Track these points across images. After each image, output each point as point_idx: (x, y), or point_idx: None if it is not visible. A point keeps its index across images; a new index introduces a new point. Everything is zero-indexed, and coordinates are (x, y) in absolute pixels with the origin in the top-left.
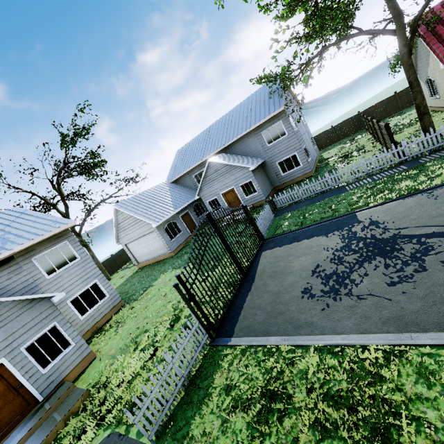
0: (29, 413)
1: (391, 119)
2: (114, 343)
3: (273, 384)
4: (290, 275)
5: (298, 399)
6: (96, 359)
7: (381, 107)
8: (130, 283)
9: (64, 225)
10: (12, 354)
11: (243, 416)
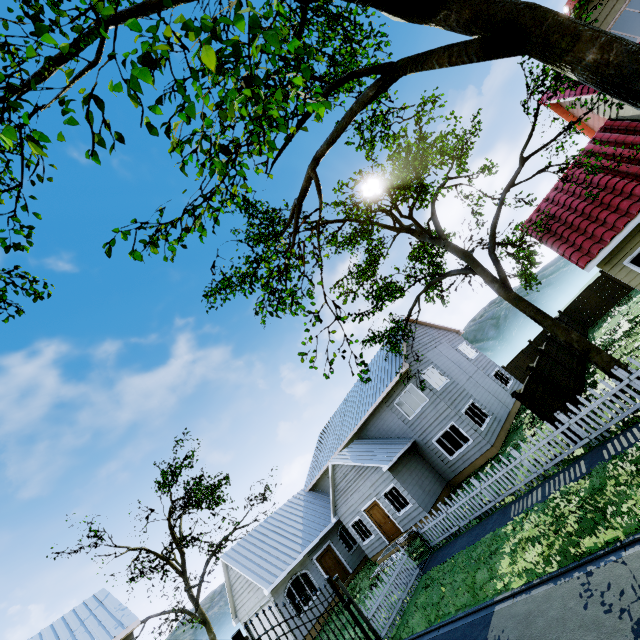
0: None
1: (615, 312)
2: None
3: None
4: None
5: None
6: None
7: (592, 295)
8: None
9: (123, 631)
10: None
11: None
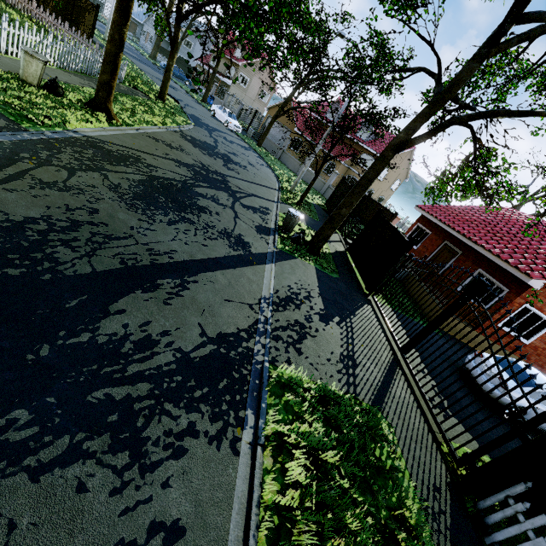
0: None
1: None
2: None
3: None
4: None
5: None
6: None
7: None
8: None
9: None
10: None
11: None
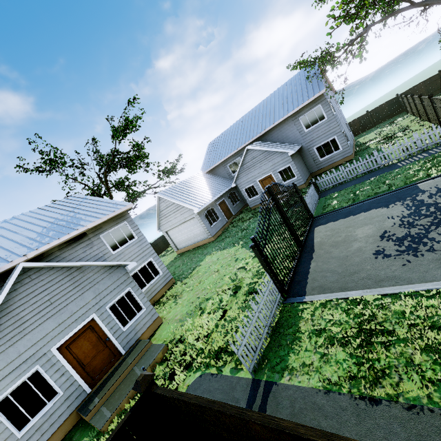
0: (115, 363)
1: None
2: (177, 311)
3: (368, 324)
4: (355, 242)
5: (401, 332)
6: (163, 324)
7: (423, 87)
8: (173, 266)
9: (125, 207)
10: (100, 311)
11: (342, 350)
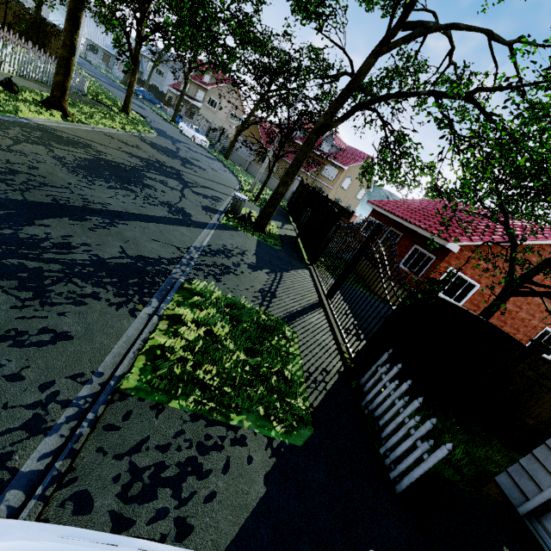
0: None
1: None
2: None
3: None
4: None
5: None
6: None
7: None
8: None
9: None
10: None
11: None
